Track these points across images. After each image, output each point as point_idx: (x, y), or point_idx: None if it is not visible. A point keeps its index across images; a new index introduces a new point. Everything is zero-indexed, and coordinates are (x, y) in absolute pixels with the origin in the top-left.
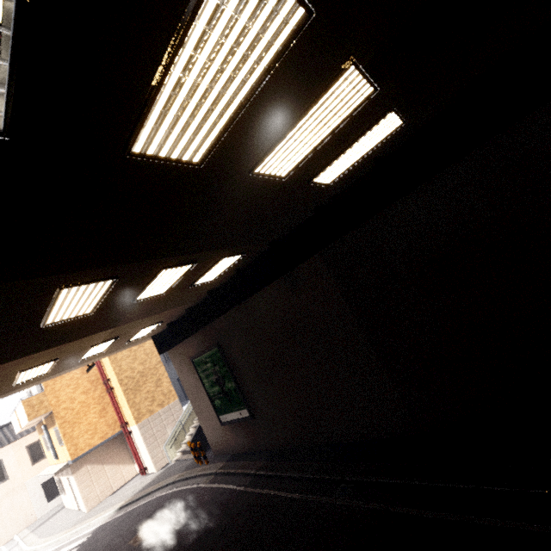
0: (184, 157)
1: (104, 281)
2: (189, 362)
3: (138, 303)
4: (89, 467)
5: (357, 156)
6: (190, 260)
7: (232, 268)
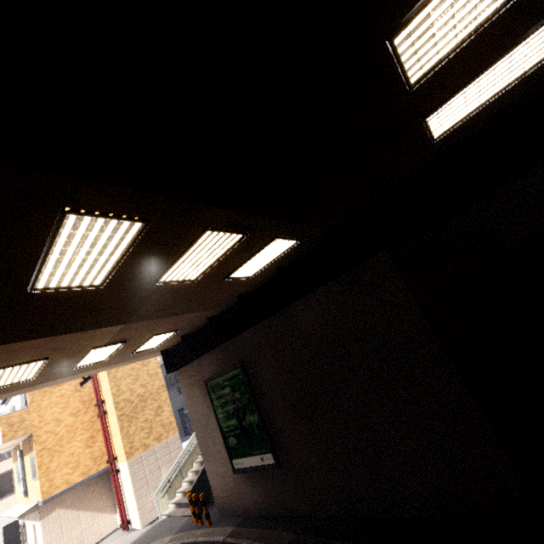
0: None
1: (130, 221)
2: (202, 385)
3: (161, 288)
4: (62, 511)
5: (491, 90)
6: (242, 227)
7: (275, 263)
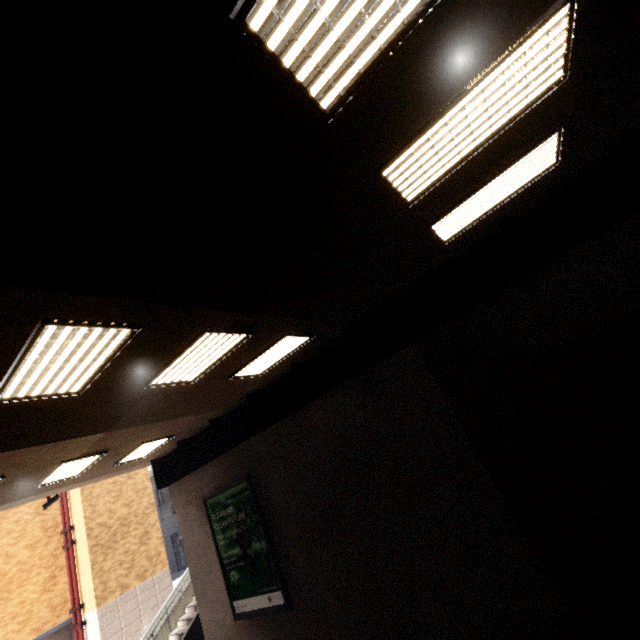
0: (314, 85)
1: (117, 328)
2: (200, 503)
3: (152, 391)
4: None
5: (491, 202)
6: (246, 326)
7: (288, 359)
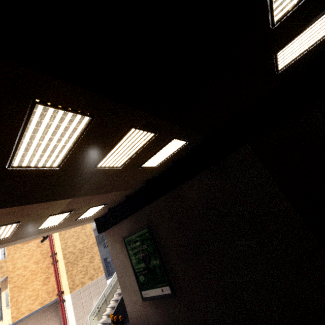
0: None
1: (81, 115)
2: (121, 240)
3: (98, 172)
4: None
5: (317, 36)
6: (154, 128)
7: (171, 157)
